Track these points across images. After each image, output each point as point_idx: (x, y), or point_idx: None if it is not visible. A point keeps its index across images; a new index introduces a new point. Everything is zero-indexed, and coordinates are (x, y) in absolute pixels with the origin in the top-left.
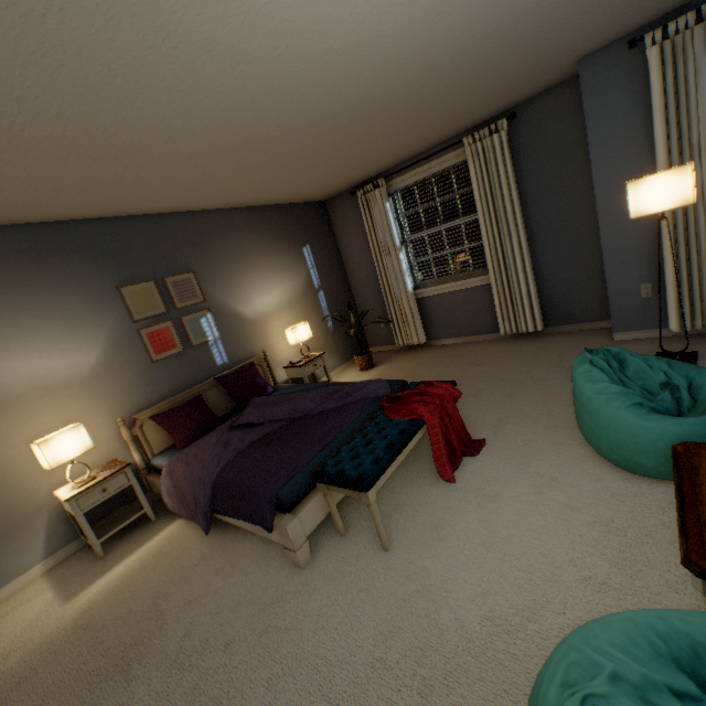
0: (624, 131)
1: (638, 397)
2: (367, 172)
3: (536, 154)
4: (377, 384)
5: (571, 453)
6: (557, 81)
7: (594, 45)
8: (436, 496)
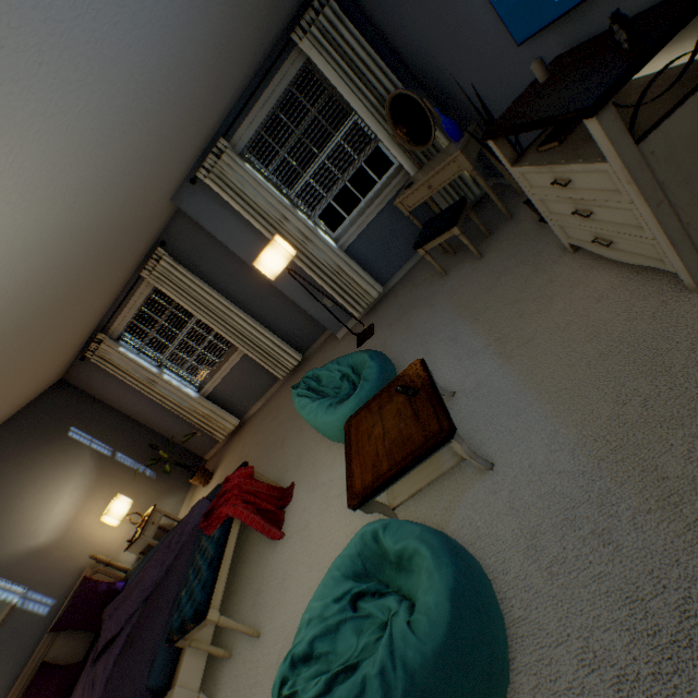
0: (236, 226)
1: (328, 401)
2: (81, 338)
3: (202, 257)
4: (199, 506)
5: (335, 451)
6: (173, 211)
7: (171, 191)
8: (278, 558)
